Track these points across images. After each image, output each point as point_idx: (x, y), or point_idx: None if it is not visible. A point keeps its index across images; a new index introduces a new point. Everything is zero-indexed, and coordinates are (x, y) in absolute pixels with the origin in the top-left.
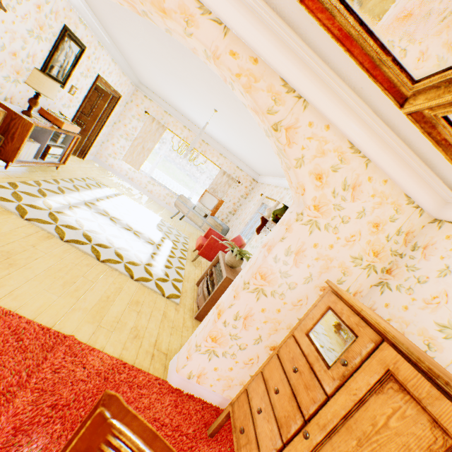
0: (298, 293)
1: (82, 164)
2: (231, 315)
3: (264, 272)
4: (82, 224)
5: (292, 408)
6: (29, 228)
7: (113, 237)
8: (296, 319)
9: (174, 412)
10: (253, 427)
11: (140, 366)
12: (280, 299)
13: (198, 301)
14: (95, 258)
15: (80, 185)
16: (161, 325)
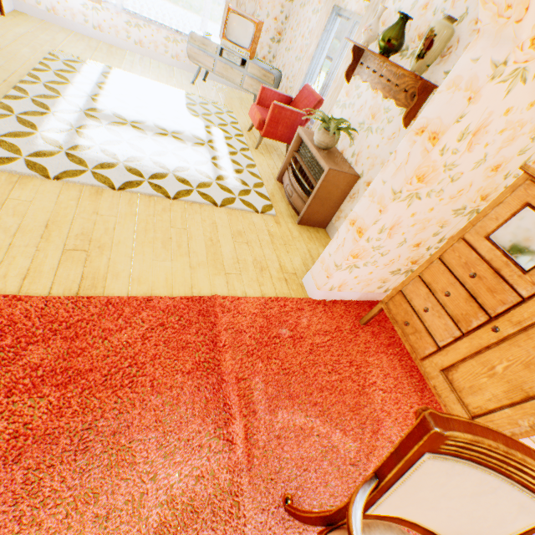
0: (461, 184)
1: (13, 30)
2: (375, 231)
3: (423, 174)
4: (112, 153)
5: (471, 308)
6: (68, 191)
7: (157, 157)
8: (450, 211)
9: (328, 319)
10: (420, 322)
11: (282, 294)
12: (436, 197)
13: (293, 203)
14: (164, 197)
15: (50, 80)
16: (274, 247)
